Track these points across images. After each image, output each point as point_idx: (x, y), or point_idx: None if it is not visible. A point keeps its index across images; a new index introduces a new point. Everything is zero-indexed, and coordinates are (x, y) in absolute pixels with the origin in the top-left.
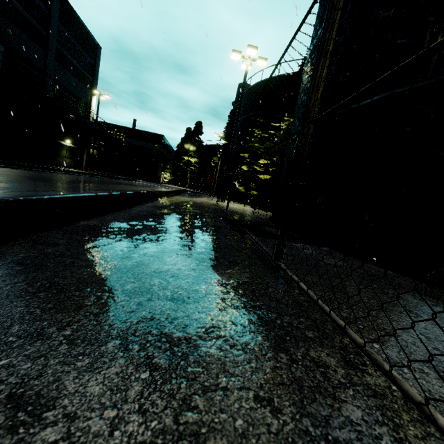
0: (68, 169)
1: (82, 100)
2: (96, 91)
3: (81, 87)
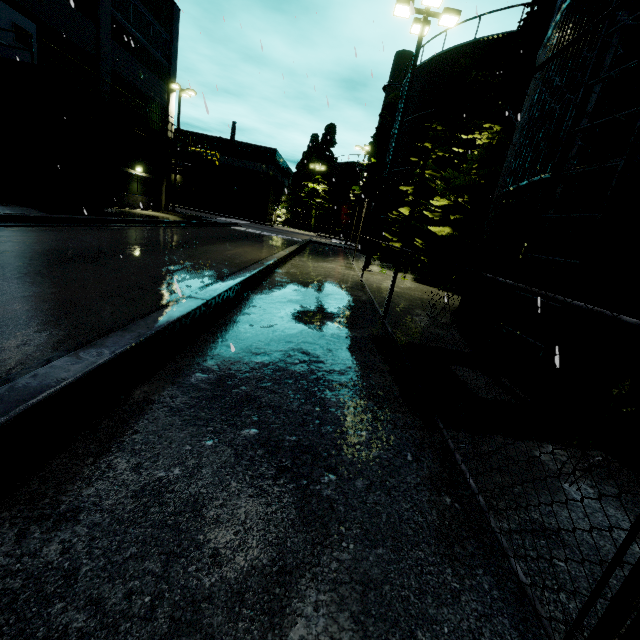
0: (141, 213)
1: (156, 101)
2: (174, 85)
3: (153, 79)
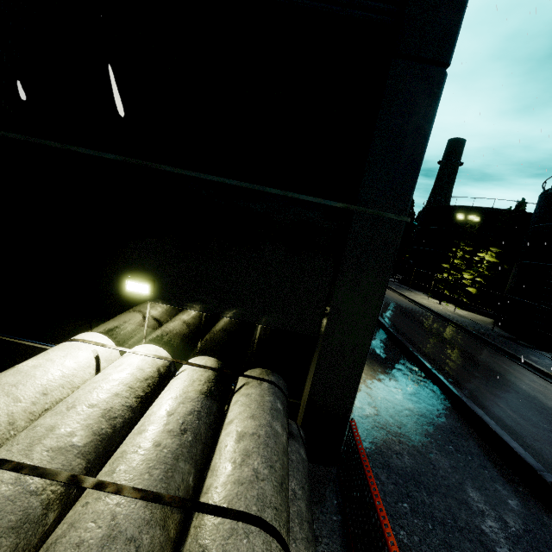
0: None
1: None
2: None
3: None
